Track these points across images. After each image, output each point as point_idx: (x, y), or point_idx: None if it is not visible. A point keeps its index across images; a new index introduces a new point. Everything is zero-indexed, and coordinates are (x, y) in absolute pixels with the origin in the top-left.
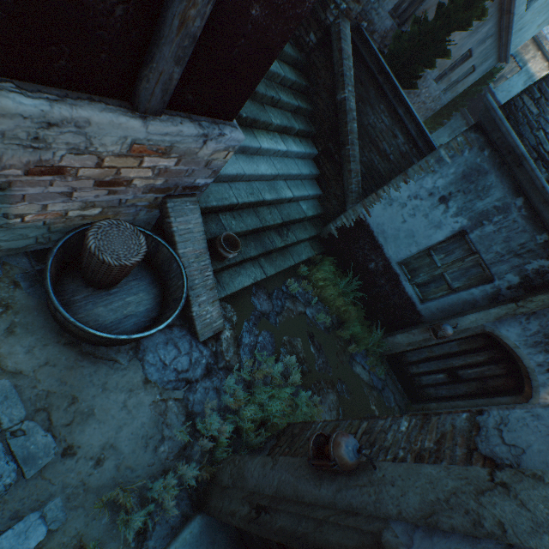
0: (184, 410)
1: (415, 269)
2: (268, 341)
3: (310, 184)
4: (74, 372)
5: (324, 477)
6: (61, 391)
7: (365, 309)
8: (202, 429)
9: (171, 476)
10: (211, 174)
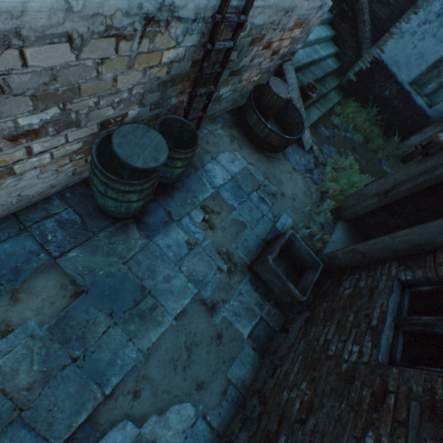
0: (313, 182)
1: (424, 84)
2: (334, 152)
3: (330, 45)
4: (268, 165)
5: (427, 159)
6: (268, 172)
7: (382, 129)
8: (327, 188)
9: (324, 205)
10: (304, 40)
